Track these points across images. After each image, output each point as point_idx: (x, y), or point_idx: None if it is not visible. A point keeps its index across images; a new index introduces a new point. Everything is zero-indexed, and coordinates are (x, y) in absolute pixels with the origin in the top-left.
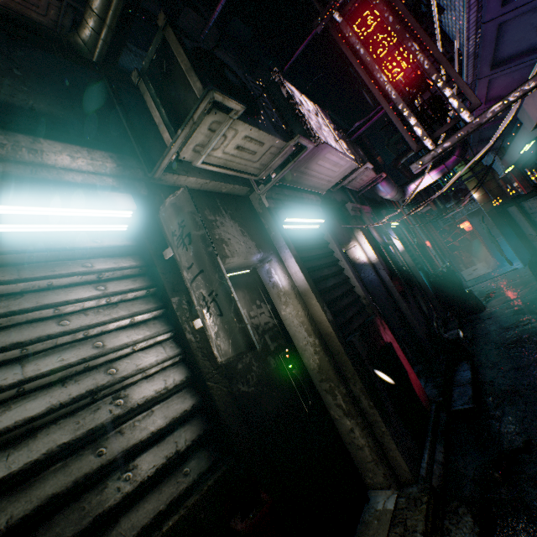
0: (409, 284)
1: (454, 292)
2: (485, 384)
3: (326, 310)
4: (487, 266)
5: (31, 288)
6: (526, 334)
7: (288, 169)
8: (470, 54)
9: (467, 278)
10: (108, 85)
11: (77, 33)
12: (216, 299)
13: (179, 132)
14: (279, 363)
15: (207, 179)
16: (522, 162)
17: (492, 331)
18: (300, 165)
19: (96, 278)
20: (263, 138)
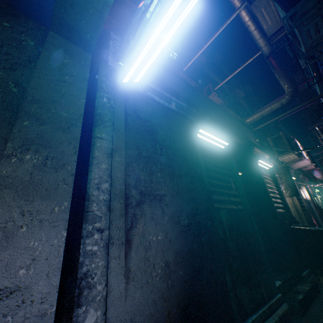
0: (322, 215)
1: None
2: None
3: (298, 202)
4: None
5: (264, 175)
6: None
7: (294, 162)
8: None
9: None
10: (261, 139)
11: (244, 121)
12: (291, 185)
13: (283, 155)
14: None
15: (274, 160)
16: None
17: None
18: (294, 161)
19: (268, 176)
20: (294, 156)
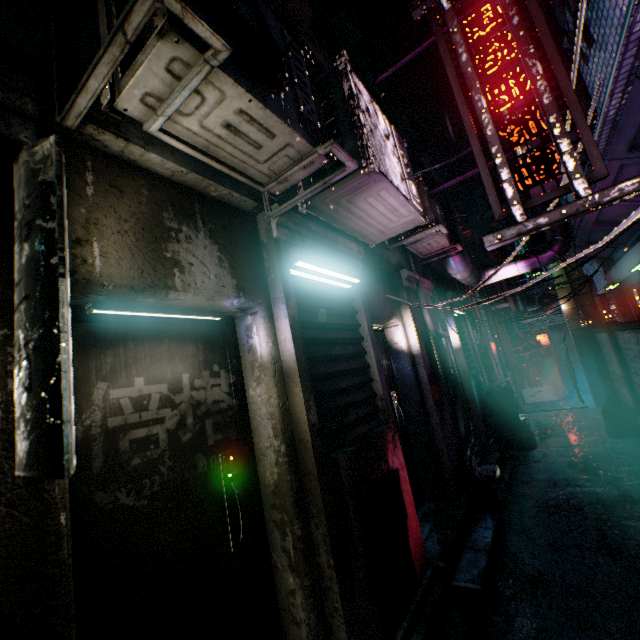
0: (451, 393)
1: (505, 416)
2: (506, 556)
3: (312, 405)
4: (555, 391)
5: None
6: (576, 499)
7: (314, 190)
8: (608, 120)
9: (528, 399)
10: None
11: None
12: (31, 356)
13: (101, 51)
14: (214, 467)
15: (184, 166)
16: (629, 283)
17: (536, 481)
18: (341, 195)
19: None
20: (272, 124)
